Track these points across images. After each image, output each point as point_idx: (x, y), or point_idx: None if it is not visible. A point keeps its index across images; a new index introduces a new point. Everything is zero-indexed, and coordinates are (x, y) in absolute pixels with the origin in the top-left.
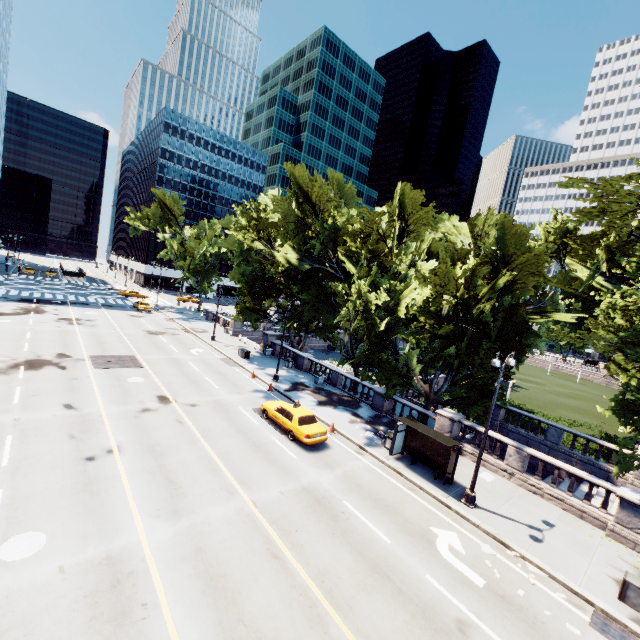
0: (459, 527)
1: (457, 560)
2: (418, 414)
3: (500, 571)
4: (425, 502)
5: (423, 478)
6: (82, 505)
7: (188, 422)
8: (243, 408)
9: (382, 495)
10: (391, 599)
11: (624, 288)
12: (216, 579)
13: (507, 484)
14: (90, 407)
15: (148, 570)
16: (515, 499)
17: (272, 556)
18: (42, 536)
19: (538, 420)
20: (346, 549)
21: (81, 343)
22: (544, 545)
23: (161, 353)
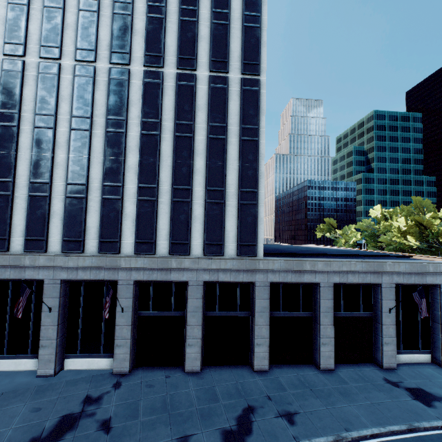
0: None
1: None
2: None
3: None
4: None
5: None
6: None
7: None
8: None
9: None
10: None
11: None
12: None
13: None
14: None
15: None
16: None
17: None
18: None
19: None
20: None
21: None
22: None
23: None
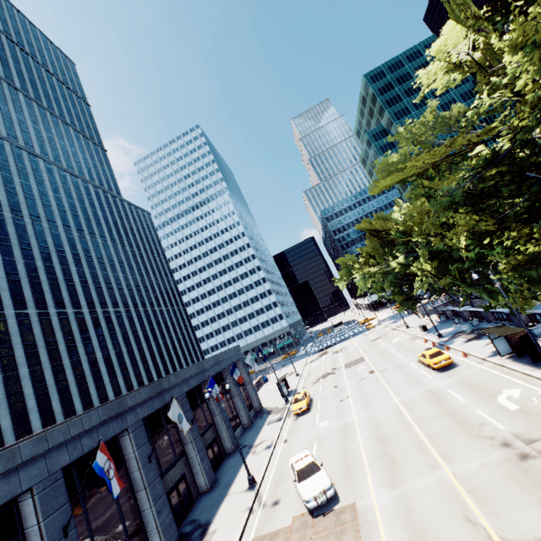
0: (529, 385)
1: (506, 401)
2: None
3: (540, 401)
4: (512, 378)
5: (521, 364)
6: (338, 413)
7: (380, 378)
8: (411, 362)
9: (478, 382)
10: (447, 420)
11: None
12: (375, 424)
13: None
14: (342, 384)
15: (354, 424)
16: None
17: (399, 415)
18: (328, 421)
19: None
20: (436, 408)
21: (340, 360)
22: None
23: (375, 350)
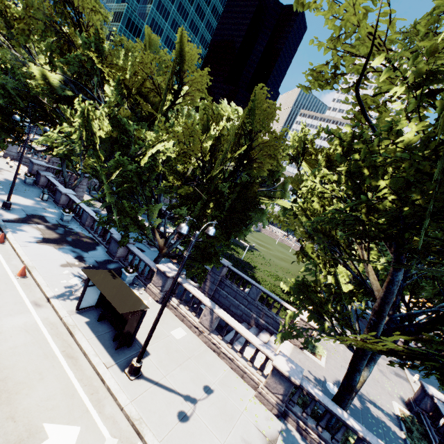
0: (95, 414)
1: None
2: (145, 265)
3: None
4: (75, 376)
5: (99, 340)
6: None
7: None
8: None
9: (10, 372)
10: None
11: (331, 174)
12: None
13: (194, 341)
14: None
15: None
16: (191, 360)
17: None
18: None
19: (247, 280)
20: None
21: None
22: (188, 425)
23: None
